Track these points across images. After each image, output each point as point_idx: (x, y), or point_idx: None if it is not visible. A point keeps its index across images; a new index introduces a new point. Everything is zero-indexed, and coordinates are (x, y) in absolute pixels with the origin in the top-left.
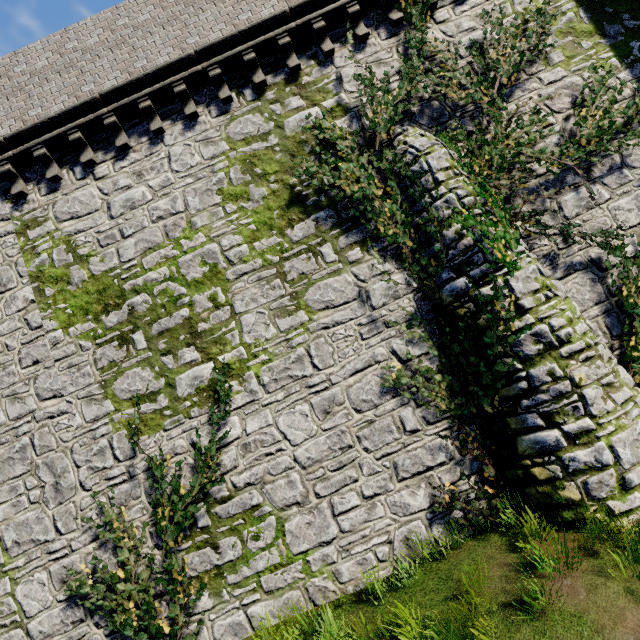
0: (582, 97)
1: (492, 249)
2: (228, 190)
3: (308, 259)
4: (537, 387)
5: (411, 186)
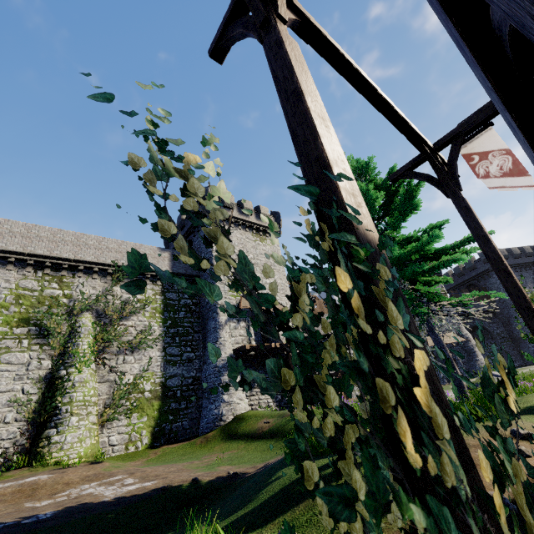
0: (146, 329)
1: (79, 364)
2: (2, 302)
3: (15, 342)
4: (61, 413)
5: (73, 333)
